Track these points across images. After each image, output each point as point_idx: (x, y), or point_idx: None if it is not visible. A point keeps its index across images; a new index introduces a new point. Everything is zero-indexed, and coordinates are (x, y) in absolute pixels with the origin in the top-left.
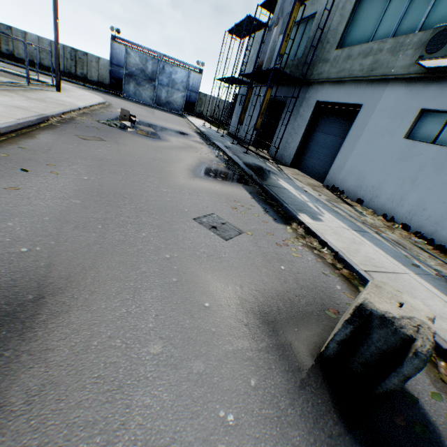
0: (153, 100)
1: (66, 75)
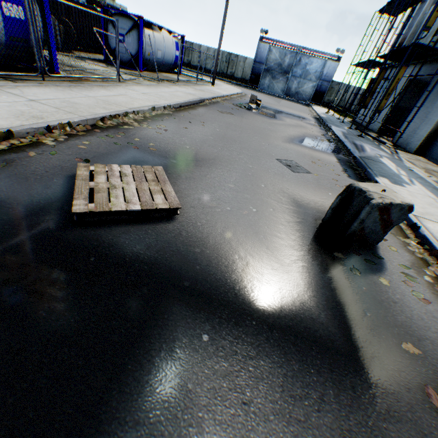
0: (283, 91)
1: (219, 75)
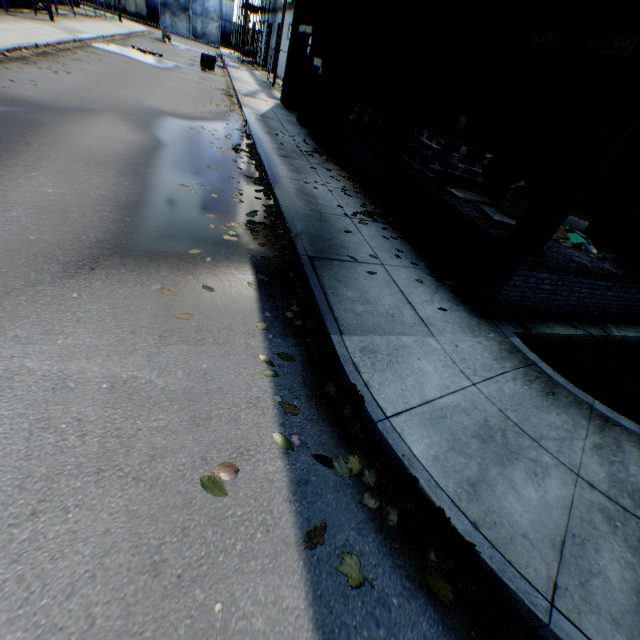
0: (189, 33)
1: (107, 8)
